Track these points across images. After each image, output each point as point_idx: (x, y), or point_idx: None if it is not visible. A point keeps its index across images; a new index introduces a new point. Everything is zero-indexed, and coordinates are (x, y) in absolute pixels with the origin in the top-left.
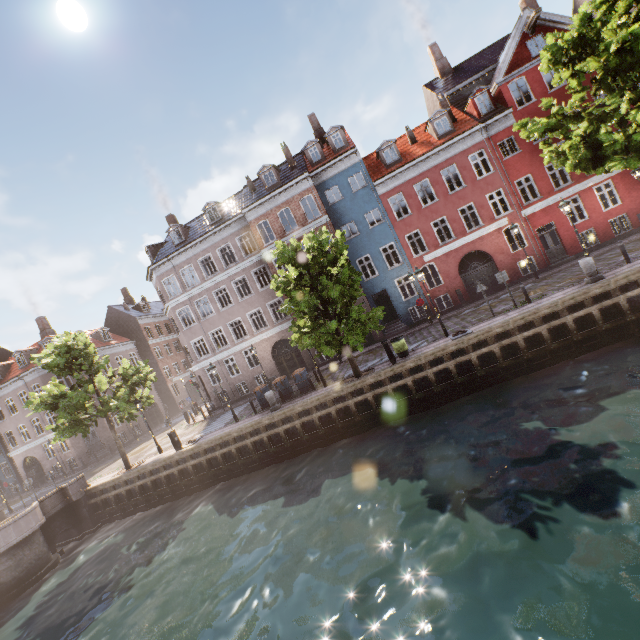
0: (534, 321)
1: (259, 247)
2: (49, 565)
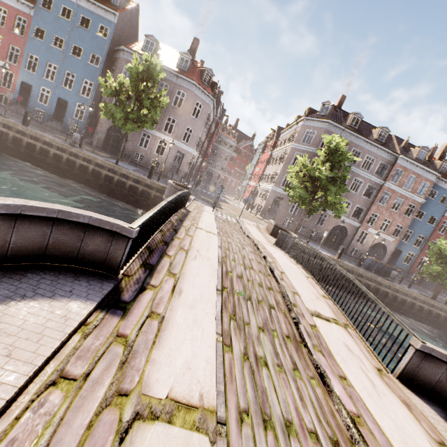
0: None
1: (385, 178)
2: None
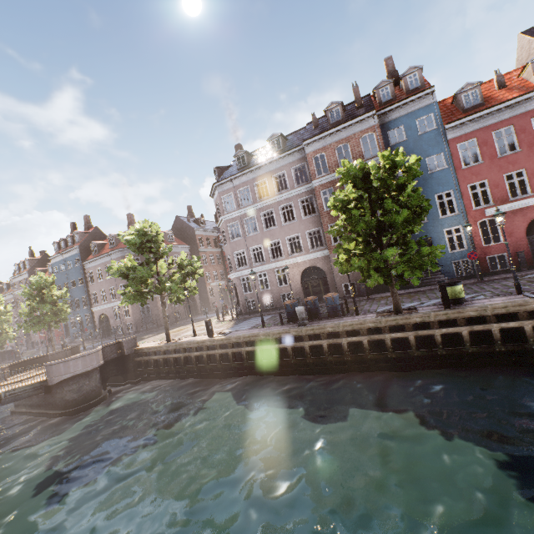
0: None
1: (311, 178)
2: (99, 398)
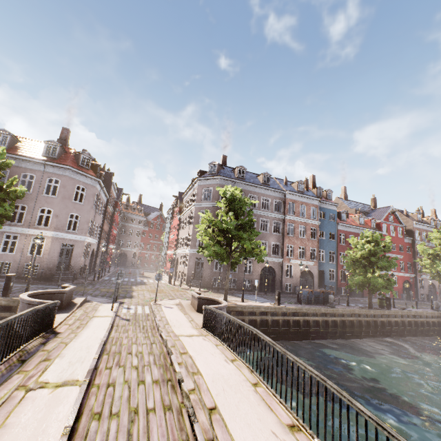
0: (433, 316)
1: (283, 212)
2: None
